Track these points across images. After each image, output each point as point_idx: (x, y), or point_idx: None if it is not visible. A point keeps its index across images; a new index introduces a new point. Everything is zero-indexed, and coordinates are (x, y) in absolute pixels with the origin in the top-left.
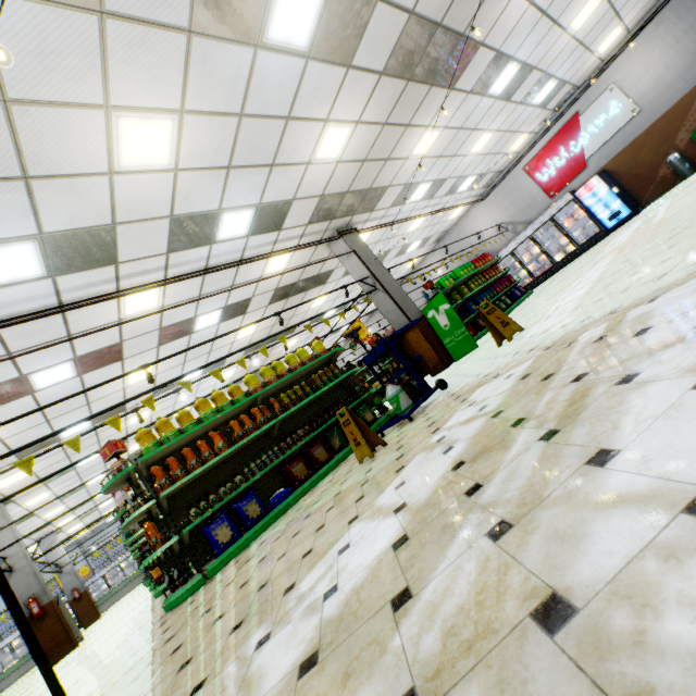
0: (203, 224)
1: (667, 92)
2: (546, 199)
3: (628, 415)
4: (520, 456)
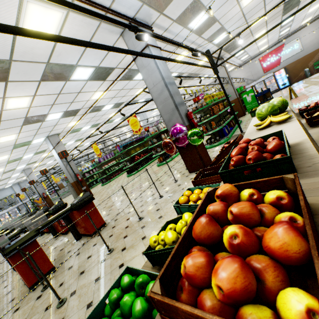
0: (219, 33)
1: (312, 46)
2: (262, 73)
3: None
4: None
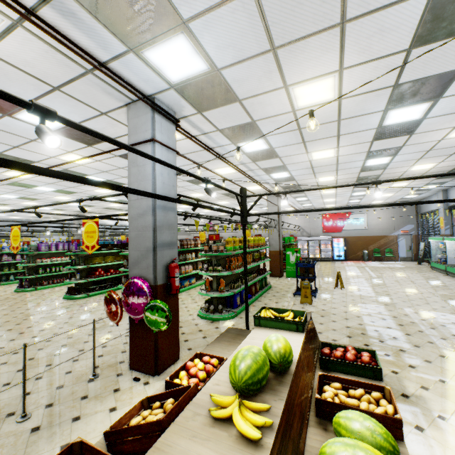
0: (280, 170)
1: (377, 230)
2: (321, 231)
3: (452, 331)
4: (428, 329)
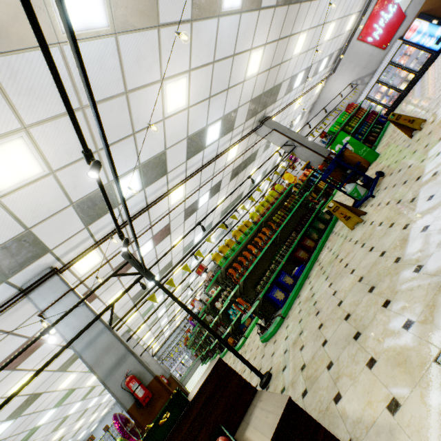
0: (200, 138)
1: None
2: (380, 52)
3: None
4: None
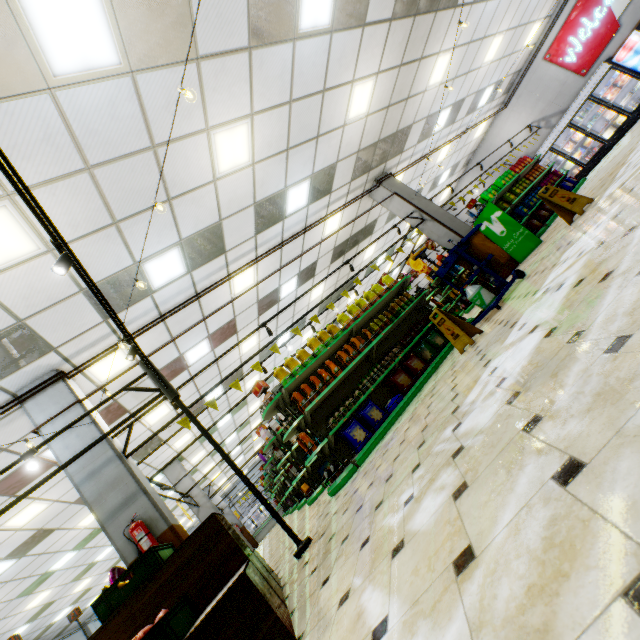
0: (276, 204)
1: None
2: (578, 80)
3: None
4: None
